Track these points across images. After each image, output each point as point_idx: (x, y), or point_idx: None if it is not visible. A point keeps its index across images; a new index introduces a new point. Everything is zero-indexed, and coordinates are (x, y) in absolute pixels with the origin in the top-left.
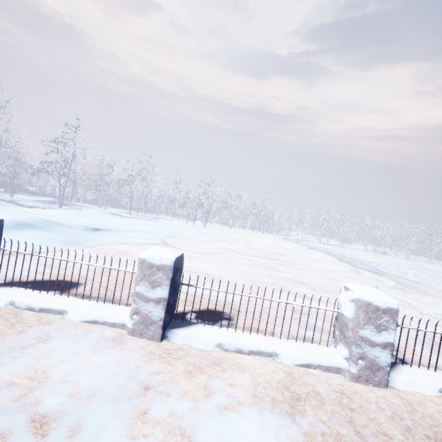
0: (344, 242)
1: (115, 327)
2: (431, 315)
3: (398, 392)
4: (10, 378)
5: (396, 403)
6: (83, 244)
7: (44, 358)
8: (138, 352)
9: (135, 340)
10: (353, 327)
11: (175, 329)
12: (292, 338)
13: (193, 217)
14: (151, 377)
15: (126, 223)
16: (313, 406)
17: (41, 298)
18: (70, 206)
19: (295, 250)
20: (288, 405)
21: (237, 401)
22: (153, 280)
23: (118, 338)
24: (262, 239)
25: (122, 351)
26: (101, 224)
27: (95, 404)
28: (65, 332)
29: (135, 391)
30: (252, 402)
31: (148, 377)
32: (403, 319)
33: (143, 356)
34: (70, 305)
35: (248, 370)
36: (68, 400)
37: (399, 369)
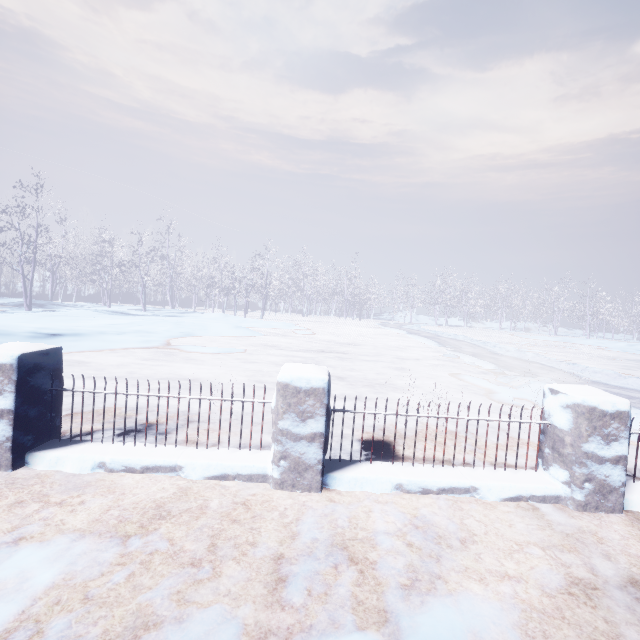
0: (471, 321)
1: None
2: (505, 401)
3: (335, 495)
4: None
5: (314, 508)
6: None
7: None
8: None
9: None
10: (275, 419)
11: (41, 451)
12: (243, 447)
13: (255, 307)
14: None
15: (119, 323)
16: (178, 523)
17: None
18: (49, 308)
19: (383, 337)
20: (137, 526)
21: (59, 528)
22: None
23: None
24: (344, 327)
25: None
26: (69, 327)
27: None
28: None
29: None
30: (82, 528)
31: None
32: (355, 402)
33: None
34: None
35: (122, 491)
36: None
37: (353, 468)
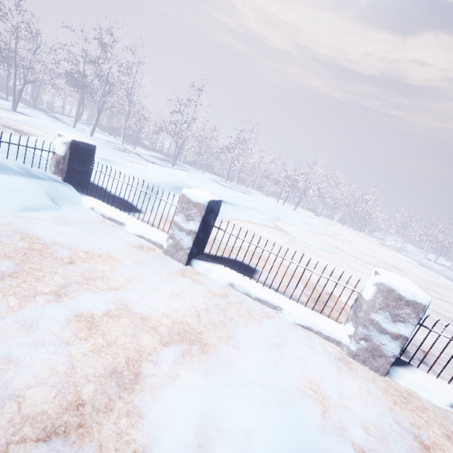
0: None
1: (329, 341)
2: None
3: None
4: (298, 384)
5: None
6: (222, 217)
7: (304, 366)
8: (376, 386)
9: (358, 365)
10: None
11: (396, 366)
12: None
13: (276, 195)
14: (418, 430)
15: (234, 196)
16: None
17: (253, 286)
18: (177, 166)
19: (405, 264)
20: None
21: None
22: (396, 314)
23: (341, 357)
24: (358, 239)
25: (361, 380)
26: (220, 194)
27: (397, 452)
28: (294, 335)
29: (417, 446)
30: None
31: (415, 429)
32: None
33: (385, 394)
34: (283, 303)
35: None
36: (368, 436)
37: None
